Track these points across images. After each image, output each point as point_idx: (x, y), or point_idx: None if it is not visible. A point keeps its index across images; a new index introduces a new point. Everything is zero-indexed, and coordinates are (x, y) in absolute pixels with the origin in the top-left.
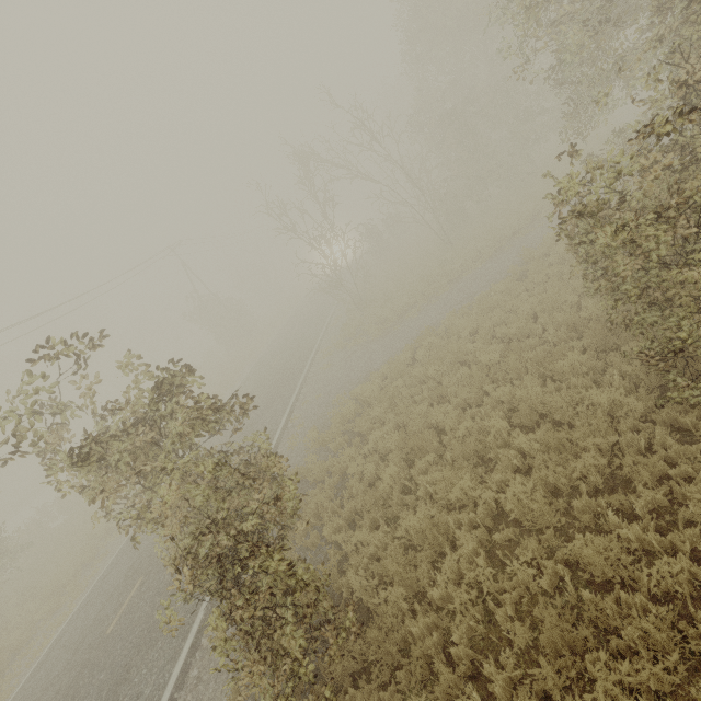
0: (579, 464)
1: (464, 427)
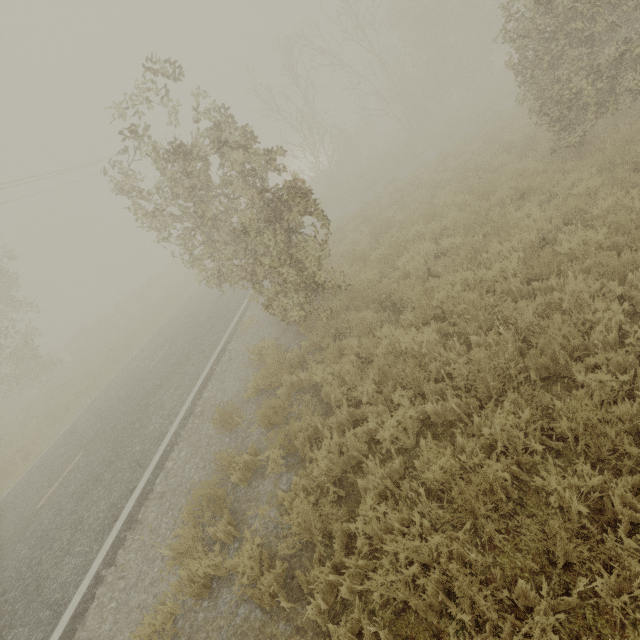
0: (497, 196)
1: (420, 210)
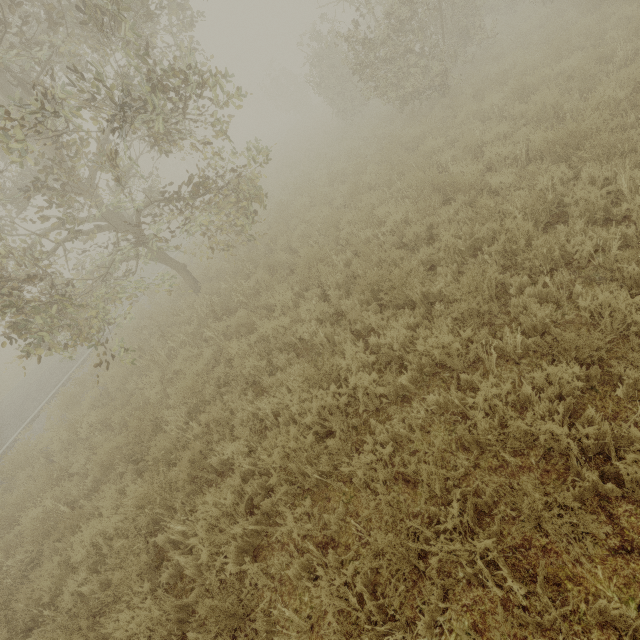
0: None
1: None
